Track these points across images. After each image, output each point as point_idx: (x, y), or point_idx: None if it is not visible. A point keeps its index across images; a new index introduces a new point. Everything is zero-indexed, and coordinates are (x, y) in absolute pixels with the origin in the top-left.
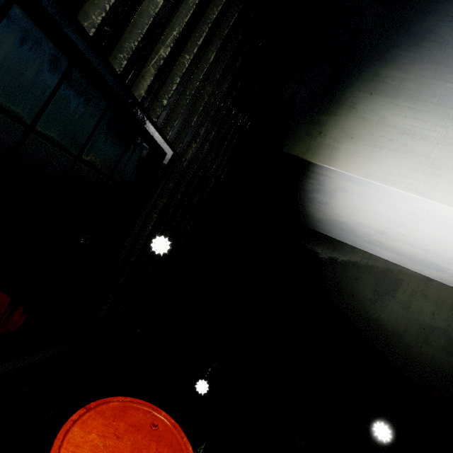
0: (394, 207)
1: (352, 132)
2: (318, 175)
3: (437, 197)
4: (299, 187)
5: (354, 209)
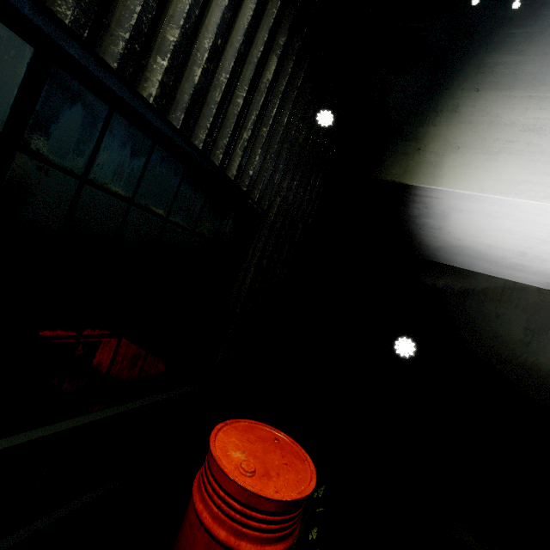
0: (527, 221)
1: (458, 141)
2: (423, 198)
3: None
4: (403, 214)
5: (477, 230)
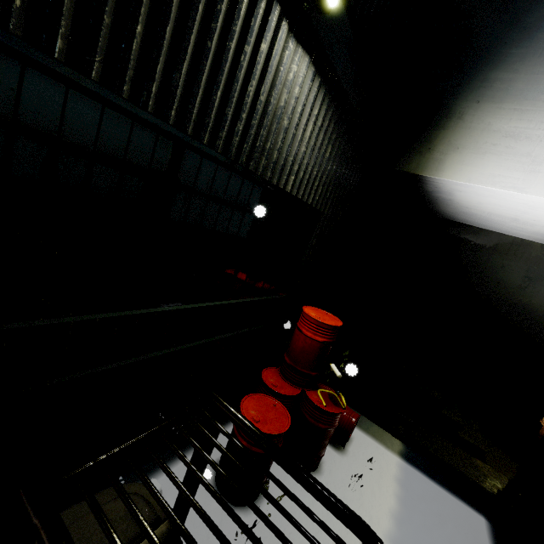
0: (506, 200)
1: (458, 143)
2: (432, 182)
3: (534, 191)
4: (421, 190)
5: (476, 203)
